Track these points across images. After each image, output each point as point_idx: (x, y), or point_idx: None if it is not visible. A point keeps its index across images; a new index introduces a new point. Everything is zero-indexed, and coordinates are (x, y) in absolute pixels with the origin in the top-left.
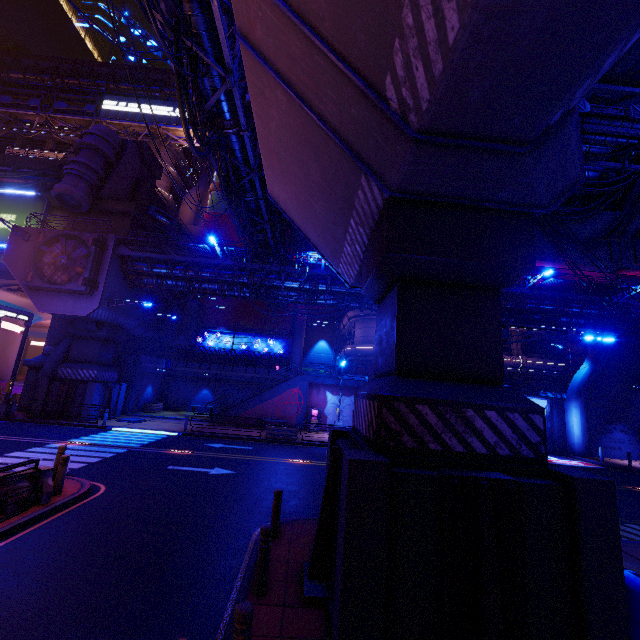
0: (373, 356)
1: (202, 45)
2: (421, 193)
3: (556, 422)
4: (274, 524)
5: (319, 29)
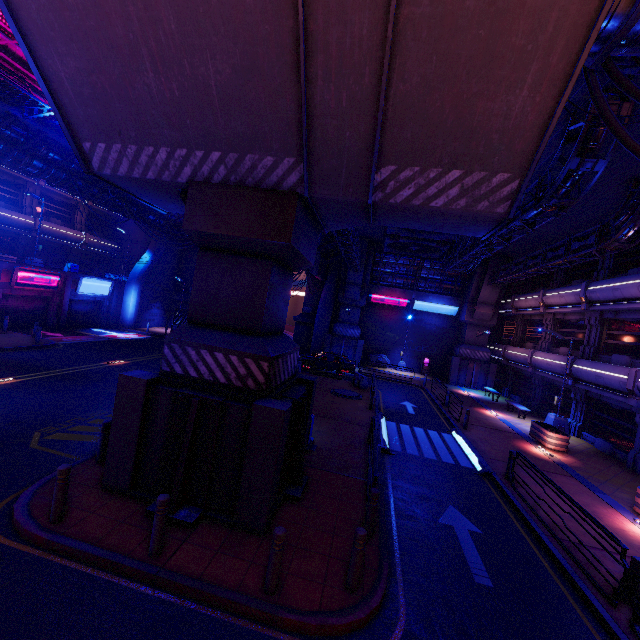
0: None
1: None
2: (316, 204)
3: (115, 301)
4: (63, 506)
5: (394, 74)
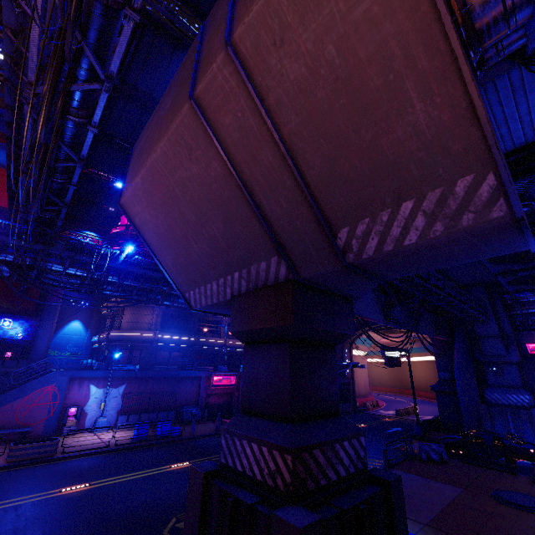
0: (141, 342)
1: (88, 39)
2: (314, 282)
3: None
4: None
5: (302, 168)
